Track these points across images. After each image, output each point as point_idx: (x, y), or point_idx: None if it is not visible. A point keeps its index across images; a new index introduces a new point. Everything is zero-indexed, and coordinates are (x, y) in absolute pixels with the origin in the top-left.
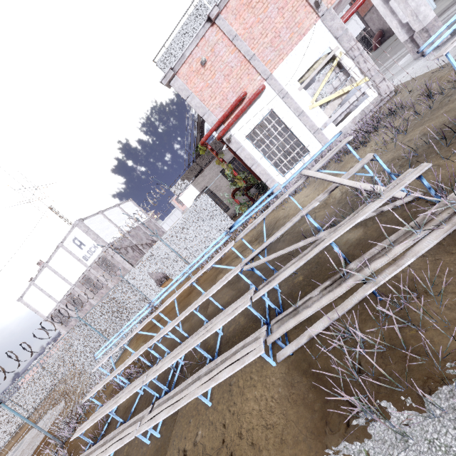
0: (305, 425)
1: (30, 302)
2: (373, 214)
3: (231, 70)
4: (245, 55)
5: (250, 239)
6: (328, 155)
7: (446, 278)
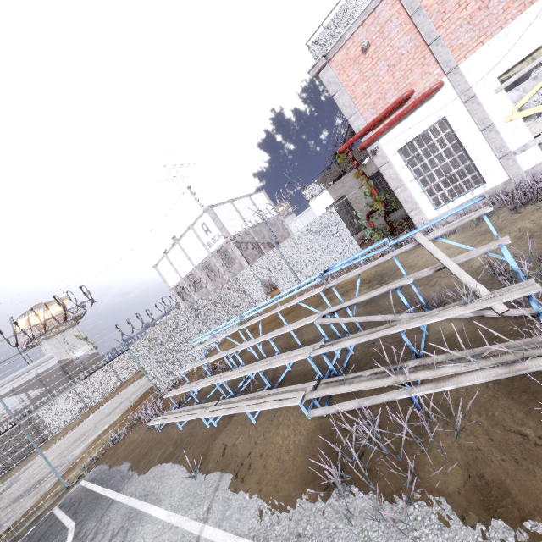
0: (301, 473)
1: (162, 271)
2: (470, 315)
3: (400, 58)
4: (425, 37)
5: (365, 277)
6: (454, 223)
7: (484, 419)
